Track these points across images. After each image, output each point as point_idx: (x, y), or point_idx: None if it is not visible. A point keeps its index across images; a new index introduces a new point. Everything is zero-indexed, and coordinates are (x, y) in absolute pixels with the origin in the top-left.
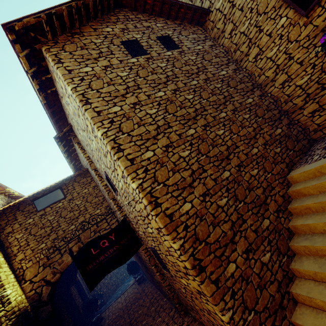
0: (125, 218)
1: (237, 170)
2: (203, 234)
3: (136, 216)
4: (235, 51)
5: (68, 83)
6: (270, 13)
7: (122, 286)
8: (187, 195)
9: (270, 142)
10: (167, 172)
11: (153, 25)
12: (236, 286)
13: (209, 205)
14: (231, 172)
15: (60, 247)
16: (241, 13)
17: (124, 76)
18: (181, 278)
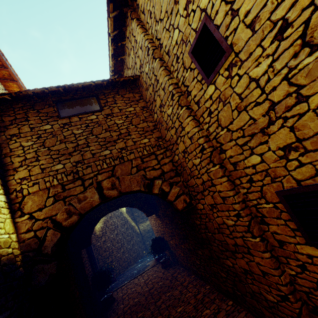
0: None
1: None
2: None
3: (293, 92)
4: None
5: None
6: None
7: (135, 265)
8: None
9: None
10: None
11: None
12: None
13: None
14: None
15: (84, 177)
16: None
17: None
18: None
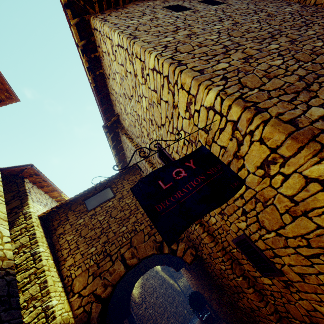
0: (203, 146)
1: None
2: None
3: None
4: None
5: (114, 30)
6: None
7: None
8: (307, 100)
9: None
10: (259, 79)
11: None
12: None
13: None
14: None
15: (111, 253)
16: None
17: (171, 21)
18: None
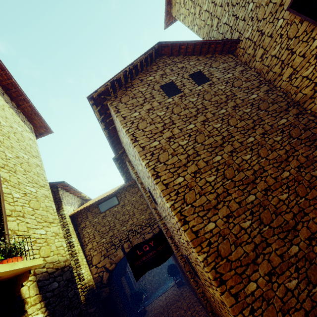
0: (161, 229)
1: (263, 194)
2: (225, 252)
3: (171, 227)
4: (267, 72)
5: (123, 127)
6: (302, 37)
7: (163, 285)
8: (211, 216)
9: (306, 164)
10: (195, 195)
11: (186, 65)
12: (256, 304)
13: (232, 226)
14: (256, 196)
15: (115, 243)
16: (271, 39)
17: (162, 115)
18: (209, 287)
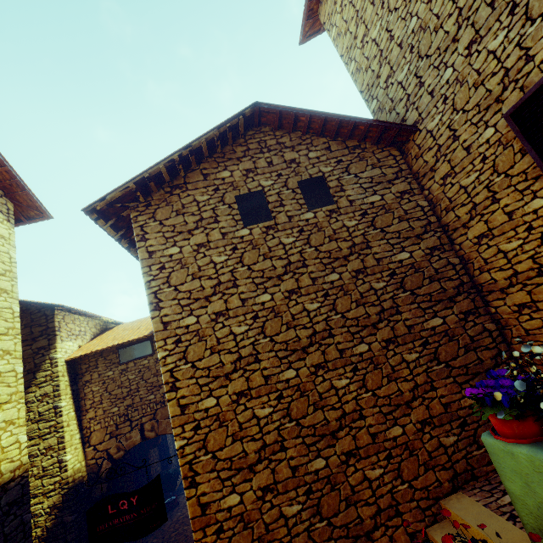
0: (159, 476)
1: (342, 462)
2: None
3: None
4: (446, 210)
5: (143, 274)
6: (517, 179)
7: None
8: (239, 482)
9: (440, 420)
10: (225, 438)
11: (302, 157)
12: None
13: (267, 507)
14: (328, 462)
15: (133, 418)
16: (466, 155)
17: (220, 262)
18: None
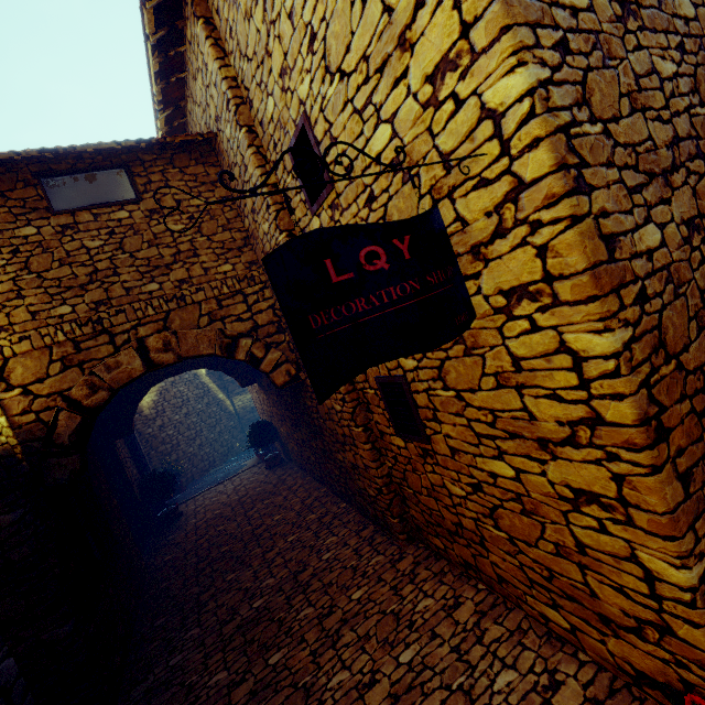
0: (437, 209)
1: None
2: (676, 337)
3: None
4: None
5: None
6: None
7: (223, 466)
8: (654, 202)
9: None
10: (617, 97)
11: None
12: None
13: (696, 259)
14: None
15: (114, 329)
16: None
17: None
18: (491, 459)
